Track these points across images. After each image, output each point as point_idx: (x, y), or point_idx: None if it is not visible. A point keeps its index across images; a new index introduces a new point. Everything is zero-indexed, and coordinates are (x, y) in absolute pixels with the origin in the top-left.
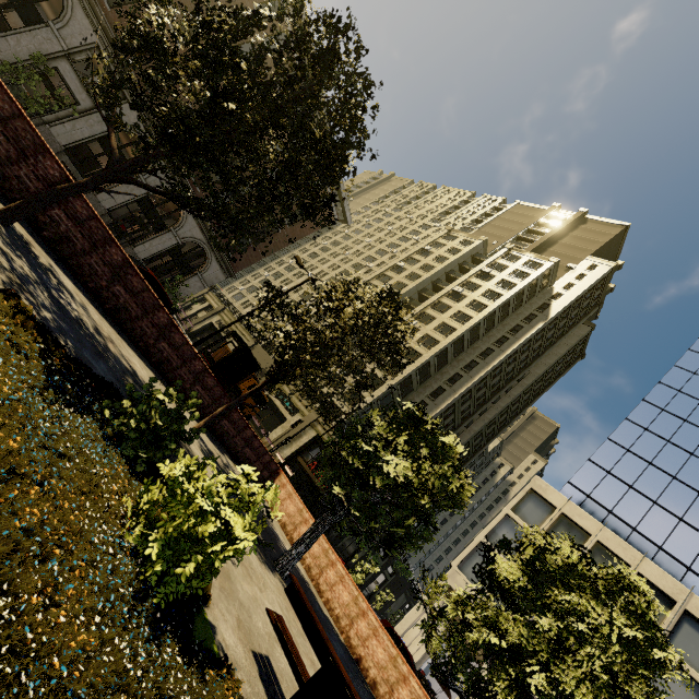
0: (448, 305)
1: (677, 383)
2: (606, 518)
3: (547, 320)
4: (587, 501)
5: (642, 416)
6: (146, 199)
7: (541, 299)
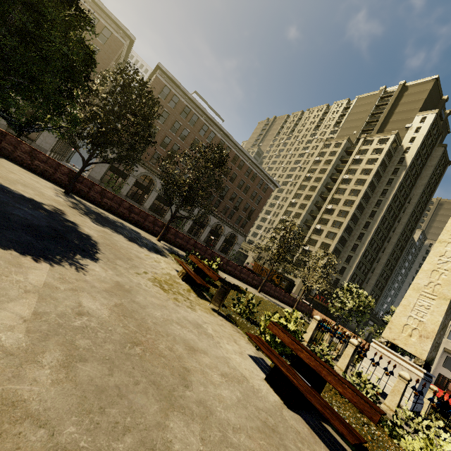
0: (344, 188)
1: None
2: None
3: (406, 168)
4: None
5: None
6: (211, 230)
7: (397, 157)
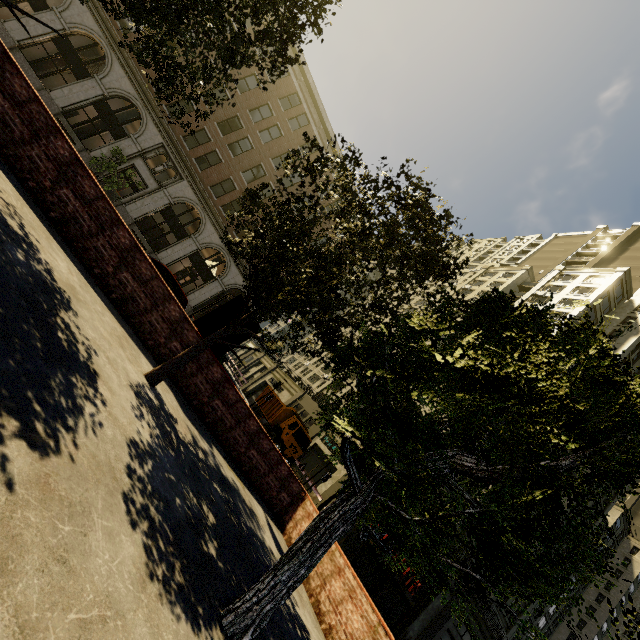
0: None
1: None
2: None
3: (639, 334)
4: None
5: None
6: (197, 255)
7: (621, 314)
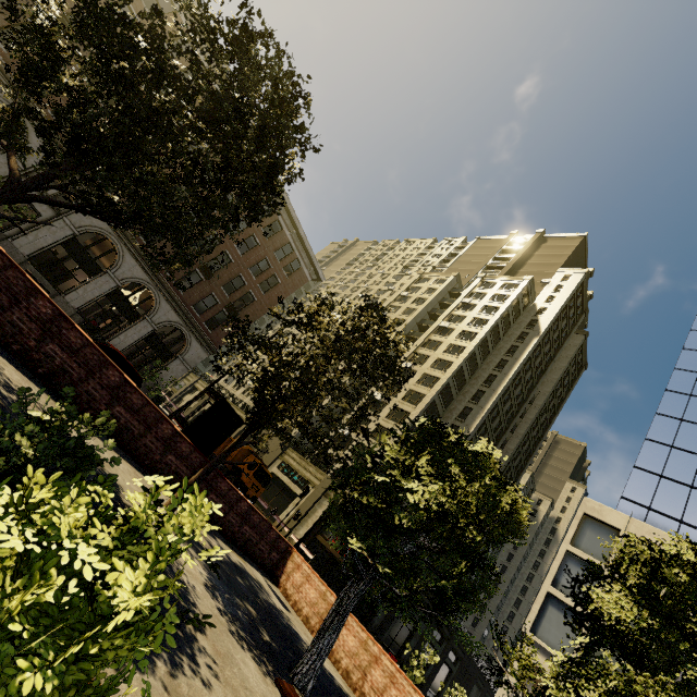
0: (438, 341)
1: (694, 366)
2: (679, 530)
3: (540, 335)
4: (650, 515)
5: (672, 407)
6: (117, 292)
7: (527, 317)
